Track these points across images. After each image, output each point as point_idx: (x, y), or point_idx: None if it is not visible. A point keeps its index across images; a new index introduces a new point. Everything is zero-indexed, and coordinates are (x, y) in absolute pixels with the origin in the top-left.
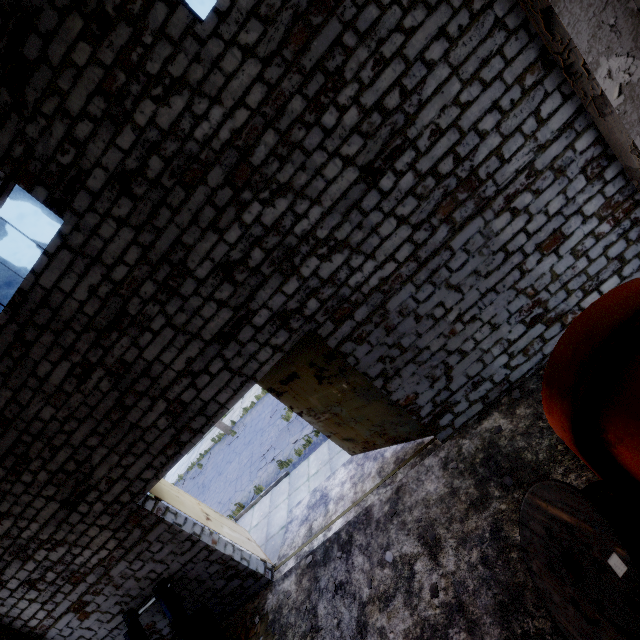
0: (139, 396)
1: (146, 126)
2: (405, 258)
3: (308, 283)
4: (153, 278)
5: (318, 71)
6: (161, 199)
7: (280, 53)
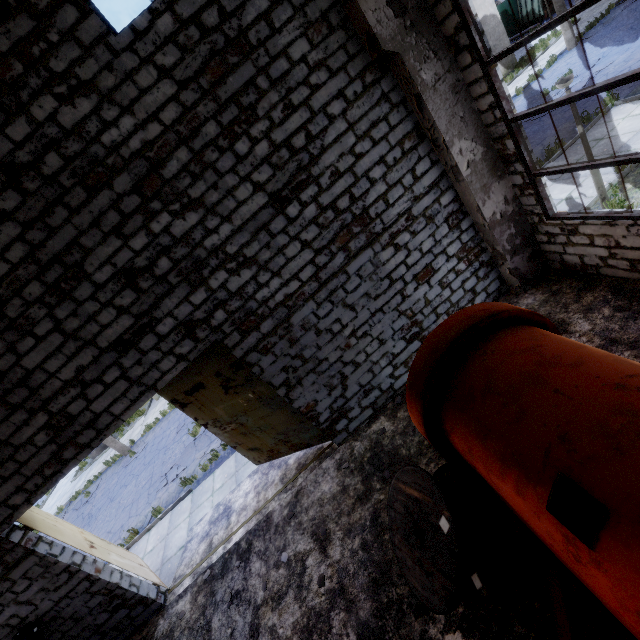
0: (12, 409)
1: (45, 121)
2: (308, 278)
3: (216, 295)
4: (41, 279)
5: (233, 103)
6: (57, 197)
7: (197, 80)
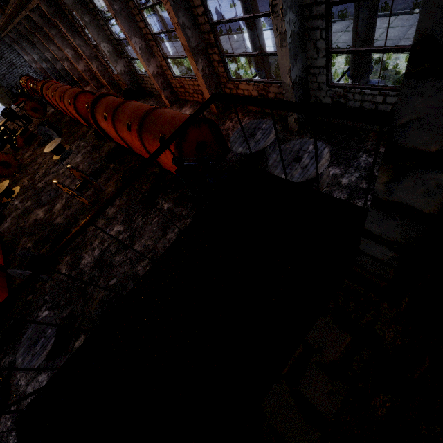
0: None
1: None
2: (7, 71)
3: None
4: None
5: None
6: None
7: None
